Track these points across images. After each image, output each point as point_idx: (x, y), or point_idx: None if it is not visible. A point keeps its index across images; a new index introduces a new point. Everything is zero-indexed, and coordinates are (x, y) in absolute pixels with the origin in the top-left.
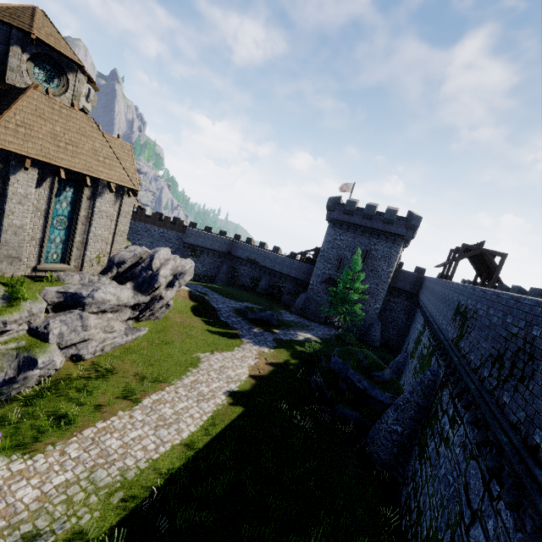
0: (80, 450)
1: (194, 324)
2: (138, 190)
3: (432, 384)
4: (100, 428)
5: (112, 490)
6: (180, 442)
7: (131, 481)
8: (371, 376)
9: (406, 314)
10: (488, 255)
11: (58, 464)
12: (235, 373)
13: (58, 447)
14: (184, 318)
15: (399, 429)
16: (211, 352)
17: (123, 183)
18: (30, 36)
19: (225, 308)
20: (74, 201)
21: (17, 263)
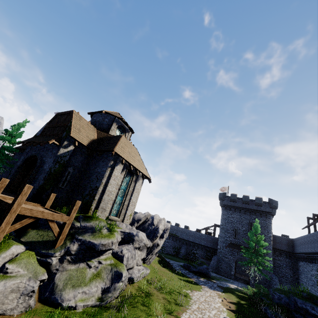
0: None
1: (166, 271)
2: None
3: None
4: None
5: None
6: None
7: None
8: (317, 304)
9: (291, 269)
10: None
11: None
12: (217, 305)
13: None
14: (158, 267)
15: None
16: (190, 290)
17: (147, 175)
18: (119, 120)
19: (175, 264)
20: (128, 183)
21: (103, 213)
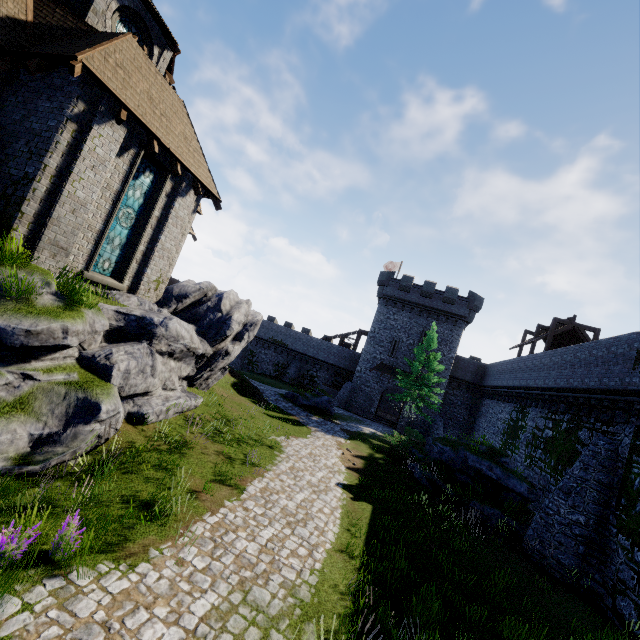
0: (204, 557)
1: (246, 403)
2: (200, 212)
3: (613, 455)
4: (213, 524)
5: (295, 622)
6: (332, 546)
7: (312, 605)
8: (500, 463)
9: (468, 409)
10: (581, 330)
11: (184, 580)
12: (331, 463)
13: (166, 552)
14: (230, 395)
15: (581, 519)
16: (286, 437)
17: (209, 187)
18: None
19: (269, 391)
20: (149, 194)
21: (61, 258)
